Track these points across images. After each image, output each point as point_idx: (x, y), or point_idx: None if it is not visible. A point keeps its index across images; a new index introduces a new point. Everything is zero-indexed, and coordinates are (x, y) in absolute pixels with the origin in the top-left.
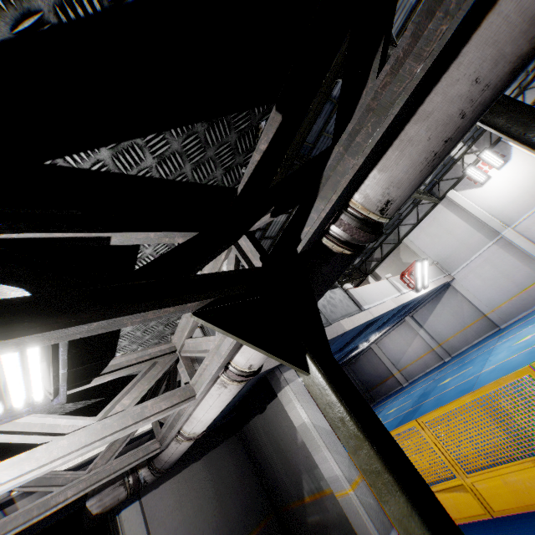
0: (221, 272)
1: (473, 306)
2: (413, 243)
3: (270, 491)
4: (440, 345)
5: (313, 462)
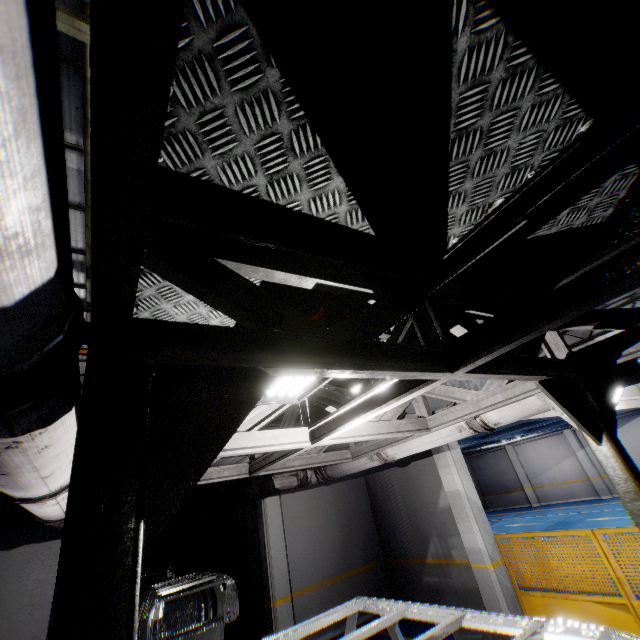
0: (551, 358)
1: None
2: None
3: (386, 541)
4: (600, 477)
5: (450, 530)
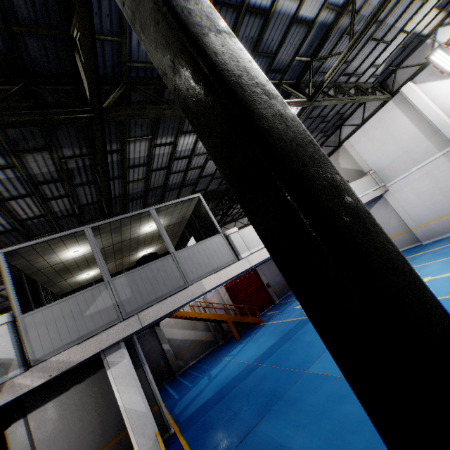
0: None
1: (401, 219)
2: (353, 148)
3: None
4: None
5: None
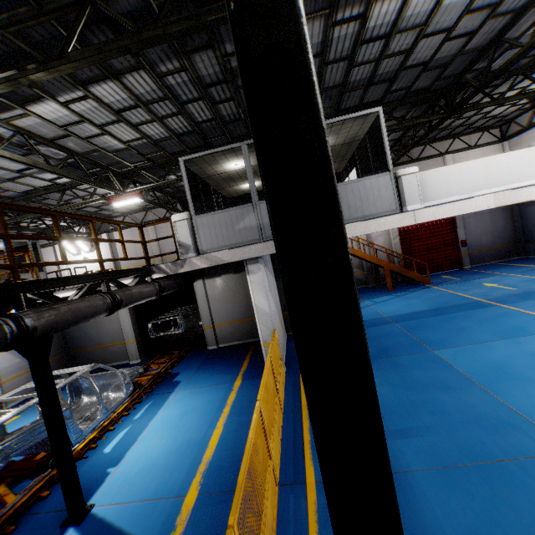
0: None
1: None
2: None
3: None
4: None
5: None
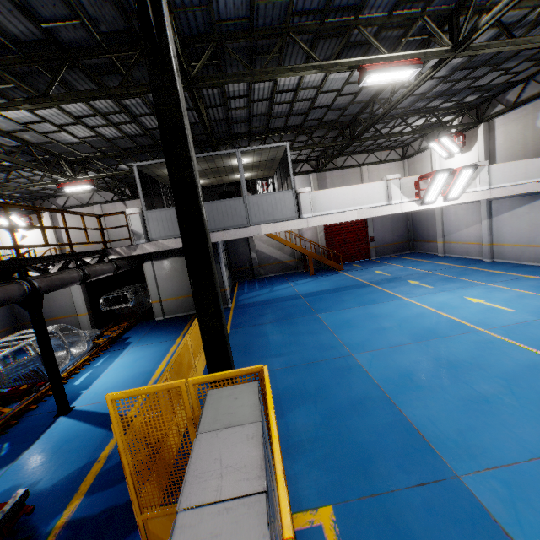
0: None
1: None
2: None
3: None
4: (491, 245)
5: None
